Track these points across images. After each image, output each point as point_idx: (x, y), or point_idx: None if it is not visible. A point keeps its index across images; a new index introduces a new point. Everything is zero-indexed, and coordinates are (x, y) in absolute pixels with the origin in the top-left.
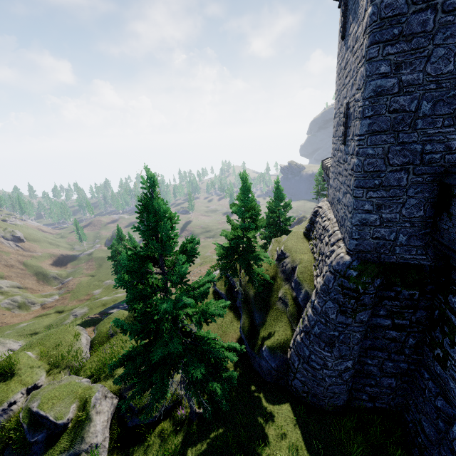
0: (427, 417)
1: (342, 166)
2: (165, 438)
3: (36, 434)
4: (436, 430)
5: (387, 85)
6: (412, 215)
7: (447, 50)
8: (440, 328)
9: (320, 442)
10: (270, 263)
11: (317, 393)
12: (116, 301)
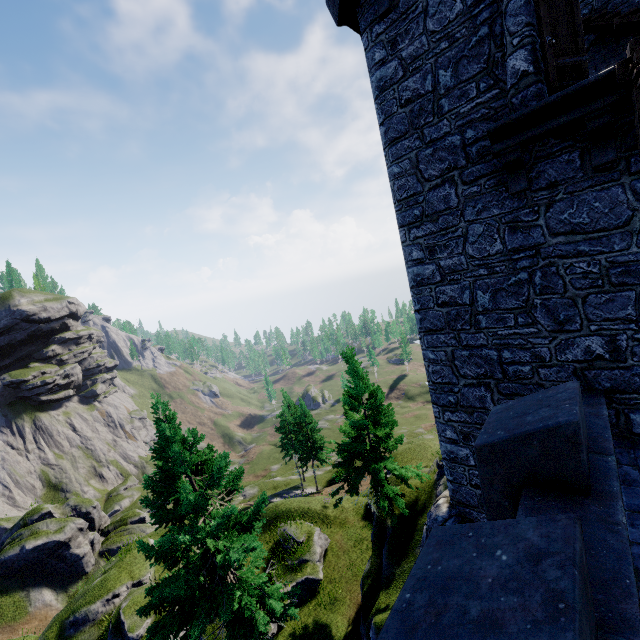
0: None
1: None
2: None
3: None
4: None
5: (426, 273)
6: None
7: (485, 225)
8: None
9: None
10: (420, 478)
11: None
12: (288, 485)
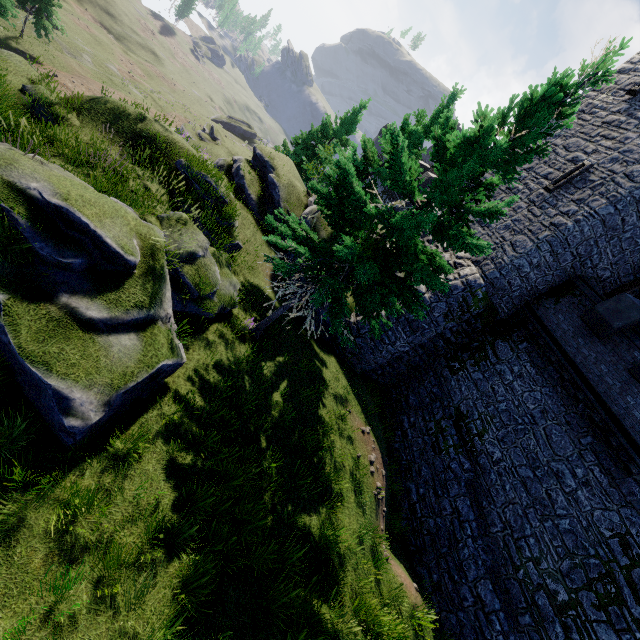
0: (415, 394)
1: (522, 203)
2: (230, 343)
3: (68, 253)
4: (419, 402)
5: None
6: (538, 285)
7: None
8: (471, 353)
9: (358, 391)
10: None
11: (364, 358)
12: None
